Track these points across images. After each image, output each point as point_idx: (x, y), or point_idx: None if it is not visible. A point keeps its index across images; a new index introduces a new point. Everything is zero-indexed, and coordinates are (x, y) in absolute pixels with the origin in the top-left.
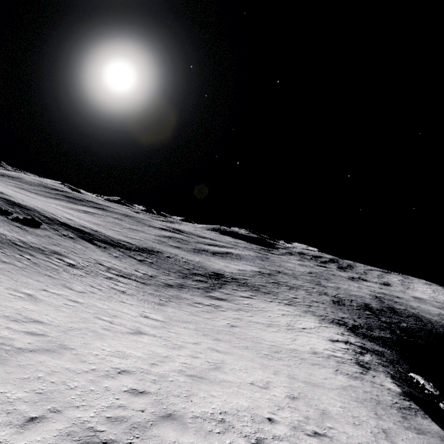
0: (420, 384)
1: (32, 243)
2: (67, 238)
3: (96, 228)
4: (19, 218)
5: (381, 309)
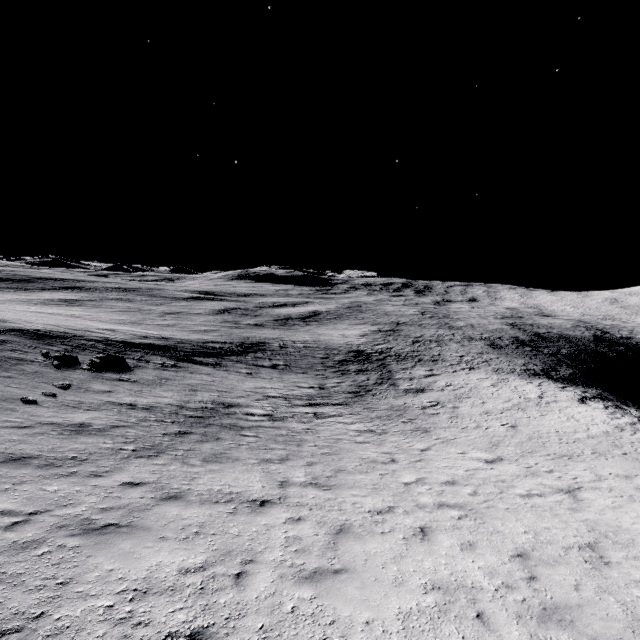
0: None
1: (186, 403)
2: (174, 369)
3: (152, 333)
4: (96, 362)
5: (532, 340)
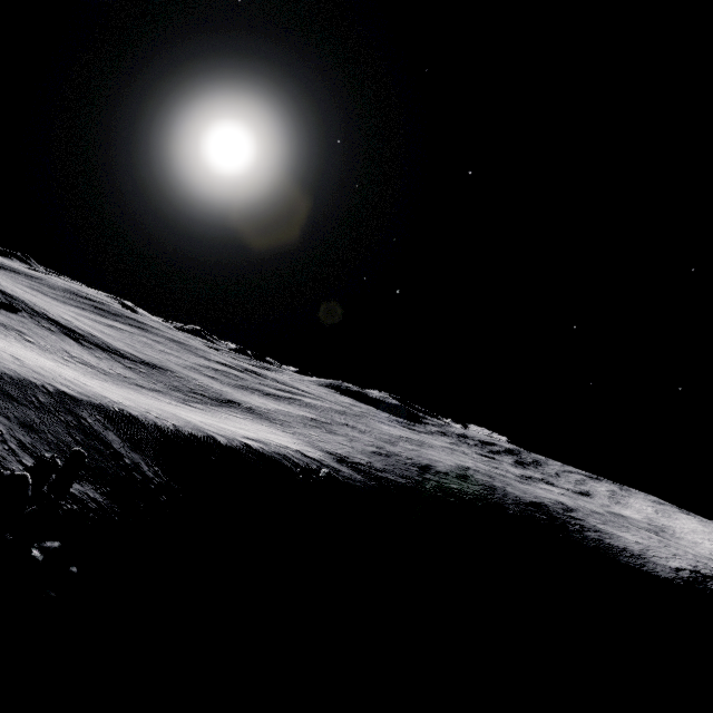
0: (310, 467)
1: None
2: (46, 329)
3: (98, 335)
4: None
5: (444, 472)
